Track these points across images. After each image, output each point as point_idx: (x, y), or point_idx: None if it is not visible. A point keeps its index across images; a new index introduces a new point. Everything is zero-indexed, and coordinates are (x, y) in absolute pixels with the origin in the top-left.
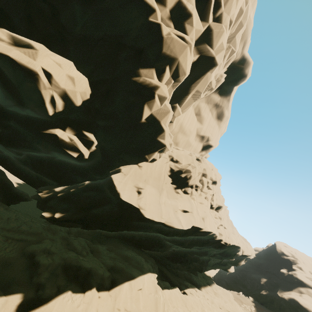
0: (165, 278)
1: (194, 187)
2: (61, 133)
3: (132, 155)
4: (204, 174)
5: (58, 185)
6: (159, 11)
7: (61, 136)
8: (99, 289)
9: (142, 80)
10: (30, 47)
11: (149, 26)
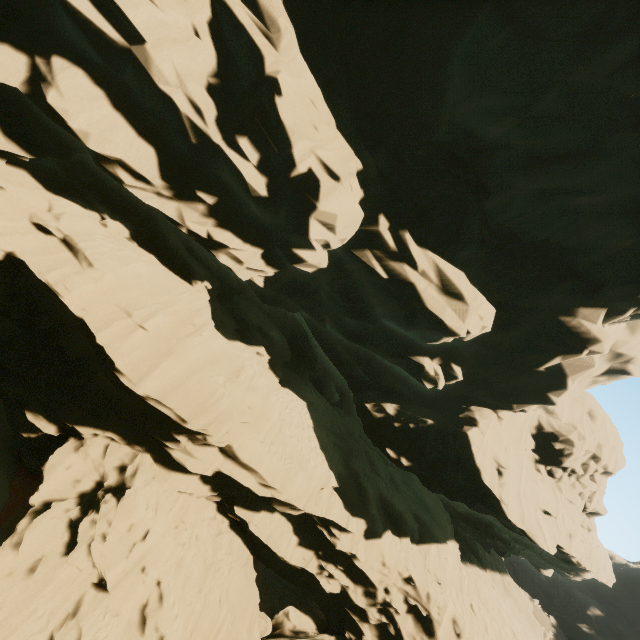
0: None
1: (569, 471)
2: (429, 364)
3: (493, 395)
4: (597, 457)
5: (380, 394)
6: None
7: (428, 369)
8: (412, 540)
9: (574, 324)
10: (460, 298)
11: (639, 257)
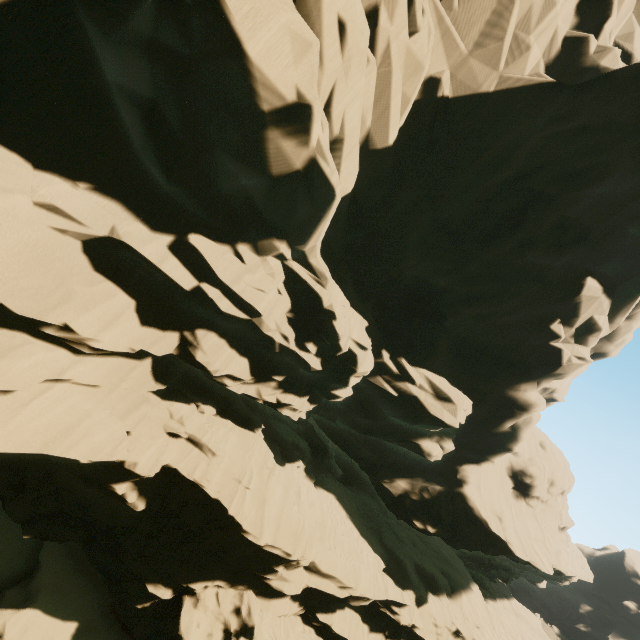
0: None
1: (541, 498)
2: (430, 444)
3: (476, 452)
4: (556, 481)
5: (390, 470)
6: (564, 337)
7: (431, 448)
8: (447, 595)
9: (520, 395)
10: (449, 400)
11: (548, 350)
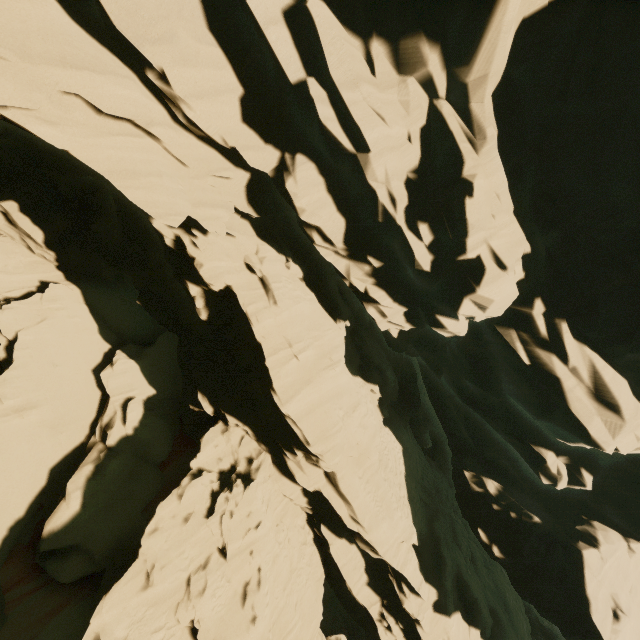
0: None
1: None
2: (552, 460)
3: (627, 519)
4: None
5: (482, 465)
6: None
7: (550, 465)
8: (482, 635)
9: None
10: (616, 410)
11: None
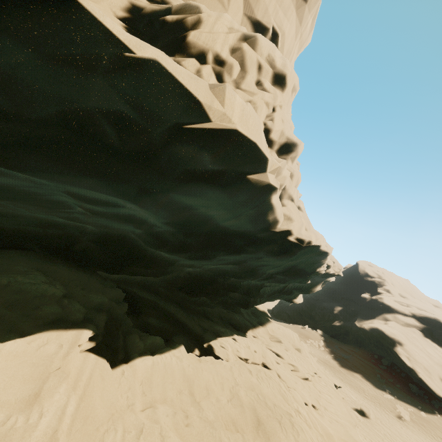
0: (173, 324)
1: (211, 62)
2: None
3: None
4: (250, 36)
5: None
6: None
7: None
8: None
9: None
10: None
11: None
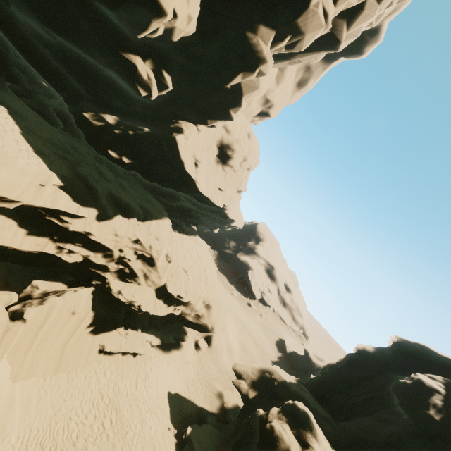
0: None
1: (234, 168)
2: (141, 65)
3: (195, 112)
4: (248, 159)
5: (99, 107)
6: None
7: (141, 70)
8: (138, 220)
9: (255, 42)
10: None
11: None
